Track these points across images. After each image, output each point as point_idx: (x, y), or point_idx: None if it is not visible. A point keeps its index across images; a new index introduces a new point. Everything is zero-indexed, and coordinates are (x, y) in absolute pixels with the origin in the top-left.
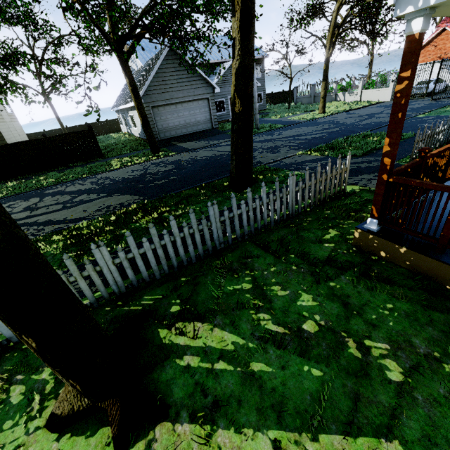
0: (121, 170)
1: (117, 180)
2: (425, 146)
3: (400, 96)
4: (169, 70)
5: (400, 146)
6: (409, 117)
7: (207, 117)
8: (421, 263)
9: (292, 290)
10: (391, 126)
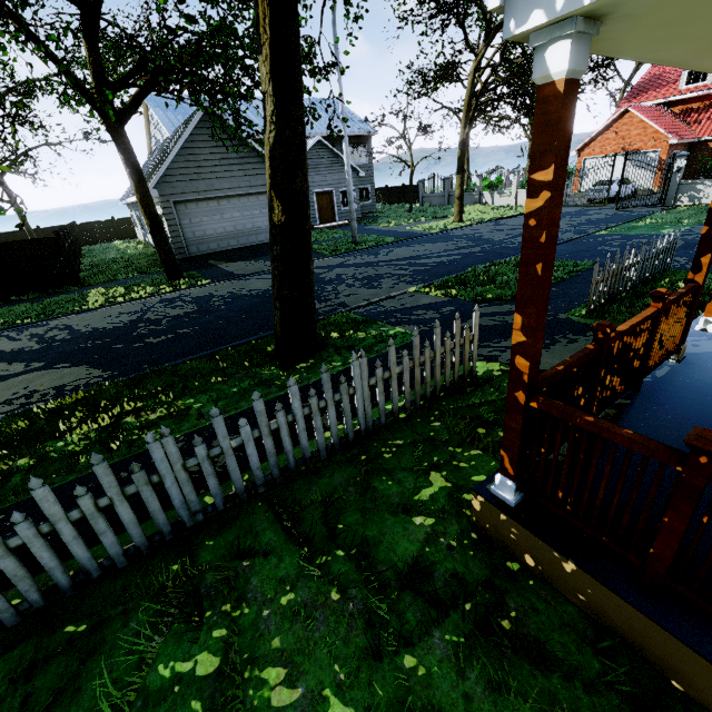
0: (100, 311)
1: (82, 332)
2: (610, 289)
3: (536, 225)
4: (205, 145)
5: (571, 285)
6: (585, 233)
7: None
8: (610, 608)
9: (309, 683)
10: (523, 290)
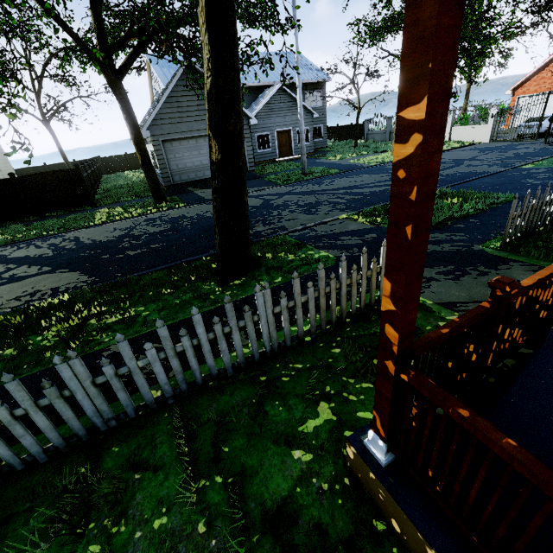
0: (102, 227)
1: (84, 243)
2: (527, 224)
3: (406, 178)
4: (187, 93)
5: (490, 216)
6: (511, 167)
7: None
8: None
9: None
10: (392, 254)
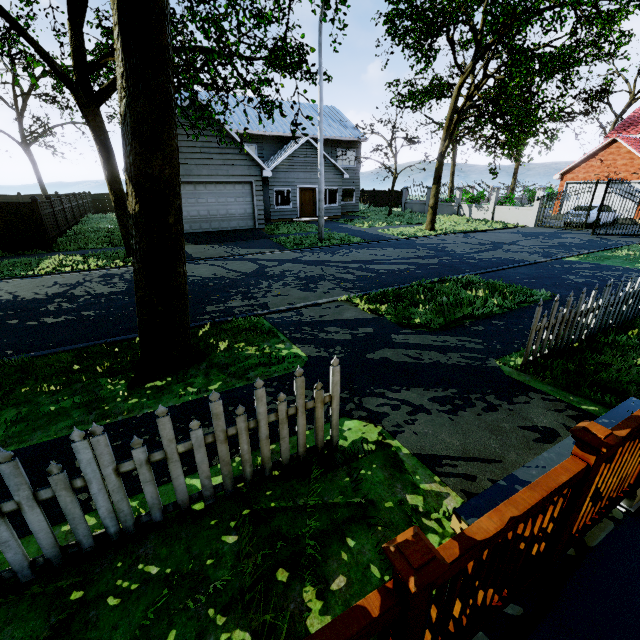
0: (41, 279)
1: None
2: (557, 338)
3: None
4: (188, 132)
5: (518, 319)
6: (553, 257)
7: (247, 211)
8: None
9: None
10: None
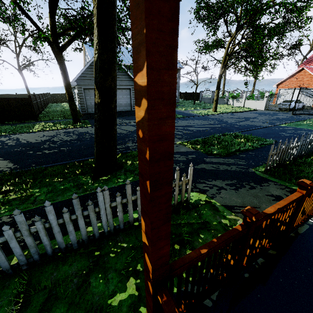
0: (36, 133)
1: (21, 142)
2: (280, 159)
3: (143, 138)
4: None
5: (260, 151)
6: (274, 124)
7: (128, 102)
8: None
9: None
10: (143, 200)
